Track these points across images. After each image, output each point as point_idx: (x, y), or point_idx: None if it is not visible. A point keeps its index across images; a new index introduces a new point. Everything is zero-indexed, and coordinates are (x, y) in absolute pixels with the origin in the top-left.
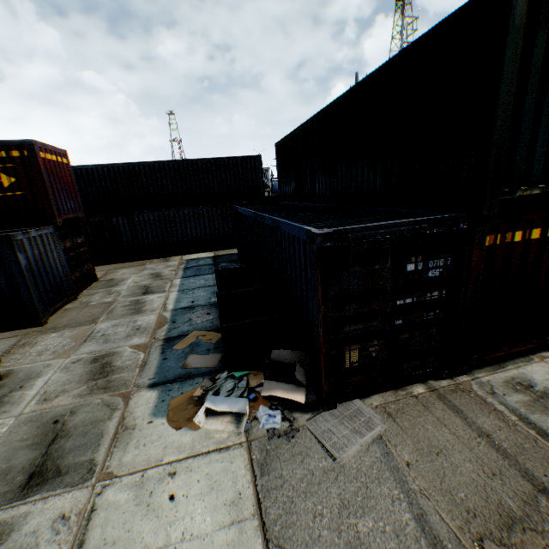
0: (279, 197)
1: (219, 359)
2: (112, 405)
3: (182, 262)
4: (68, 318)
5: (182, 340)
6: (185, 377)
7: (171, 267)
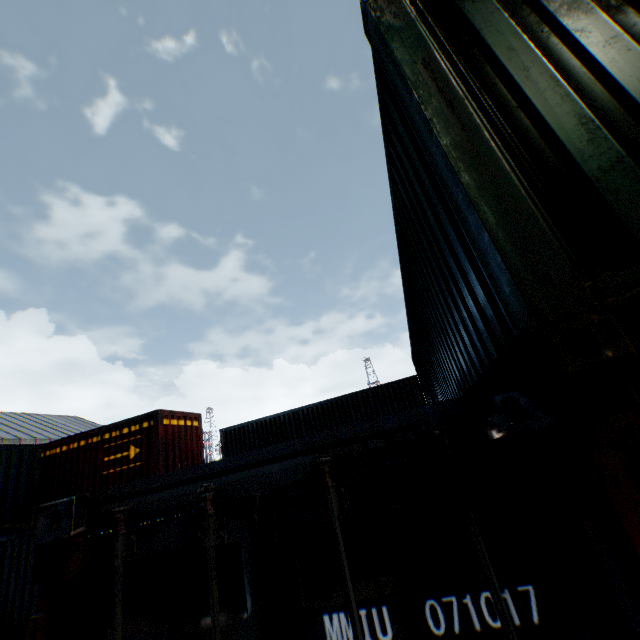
0: None
1: None
2: None
3: None
4: None
5: None
6: None
7: None
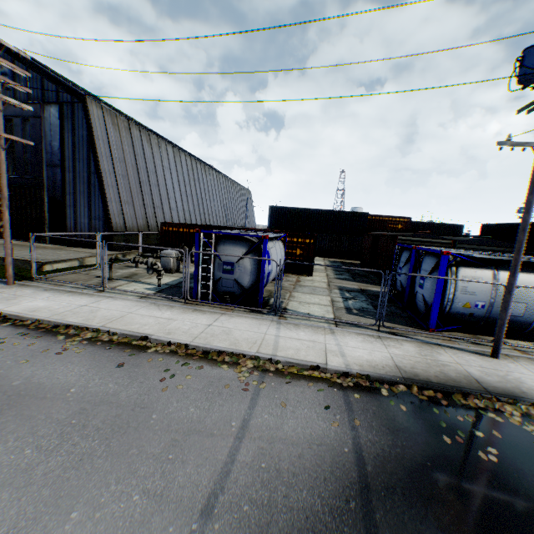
0: None
1: None
2: None
3: None
4: None
5: None
6: None
7: None
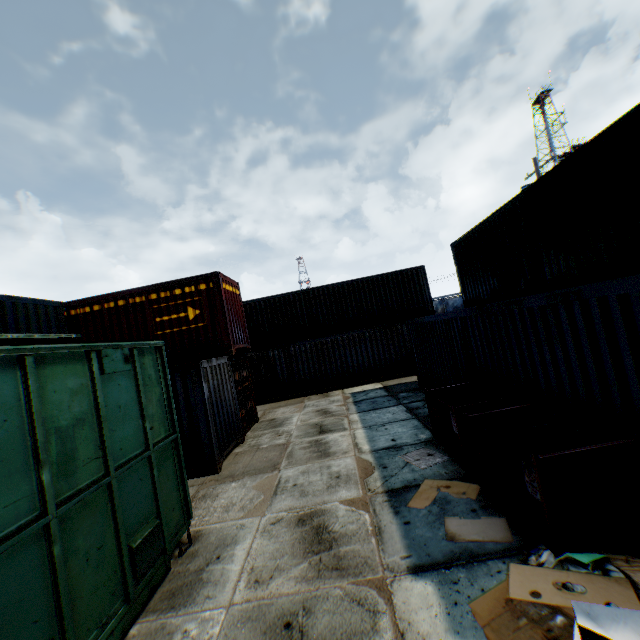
0: (464, 304)
1: (506, 527)
2: (365, 601)
3: (347, 396)
4: (242, 464)
5: (414, 492)
6: (465, 556)
7: (336, 402)
